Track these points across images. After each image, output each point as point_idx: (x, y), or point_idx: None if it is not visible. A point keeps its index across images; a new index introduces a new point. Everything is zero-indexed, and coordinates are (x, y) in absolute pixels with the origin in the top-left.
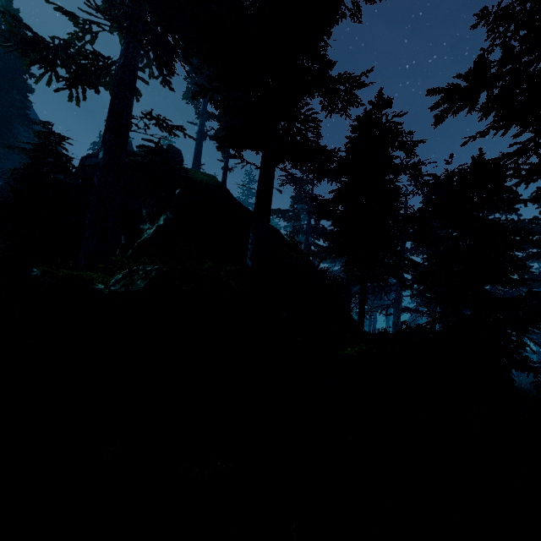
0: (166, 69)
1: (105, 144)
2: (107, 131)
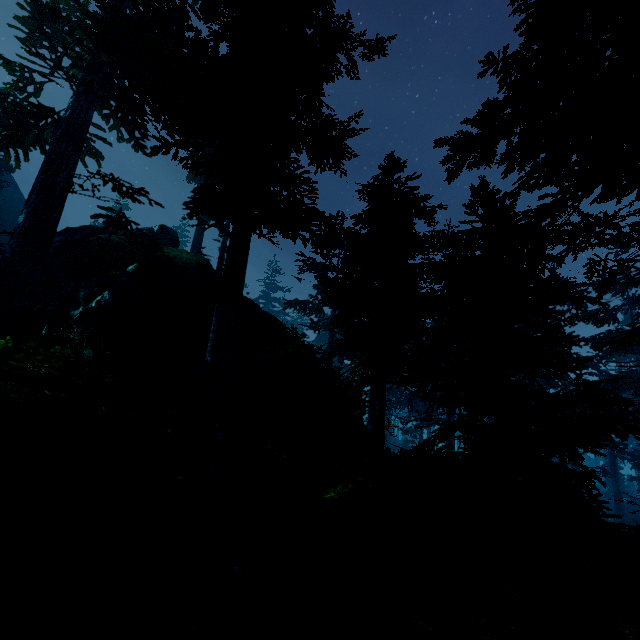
0: (139, 131)
1: (29, 206)
2: (35, 190)
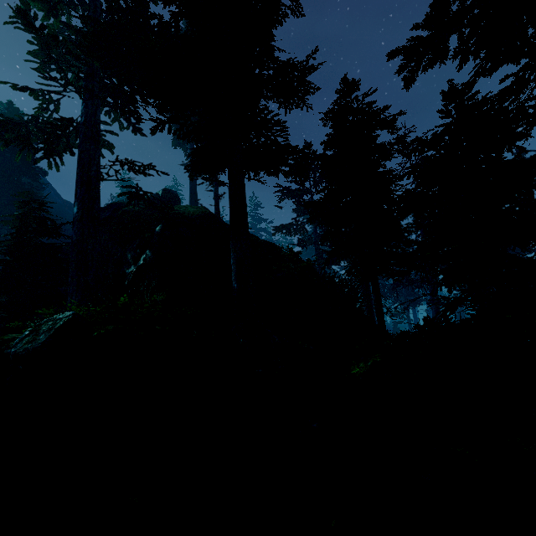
0: (134, 118)
1: (78, 199)
2: (78, 186)
